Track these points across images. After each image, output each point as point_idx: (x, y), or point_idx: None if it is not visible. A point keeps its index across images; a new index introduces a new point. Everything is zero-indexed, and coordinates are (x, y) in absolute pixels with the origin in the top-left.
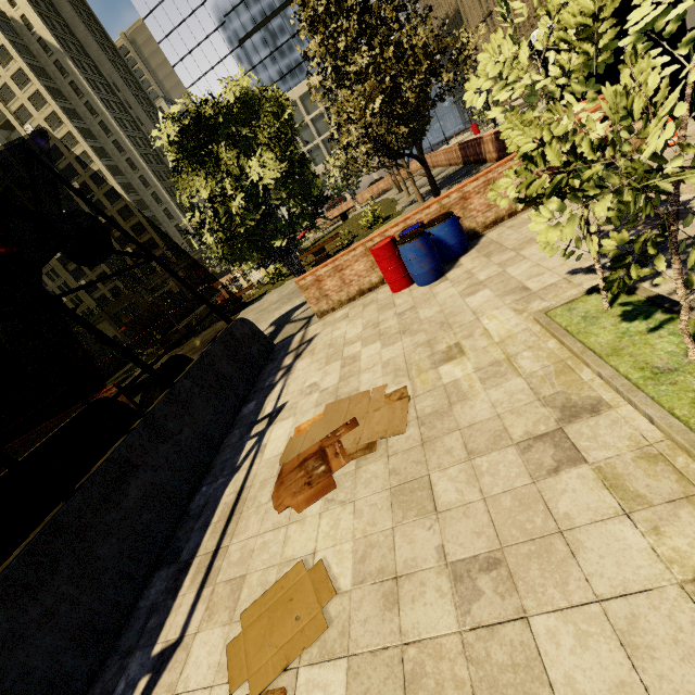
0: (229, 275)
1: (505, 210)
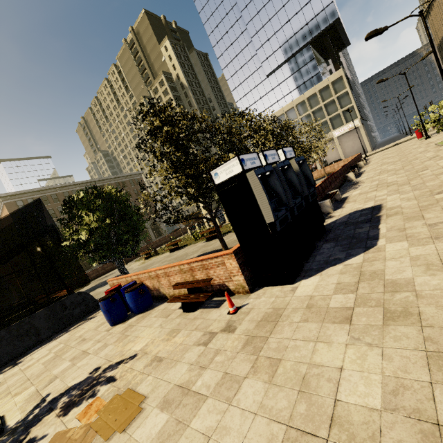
0: None
1: (177, 292)
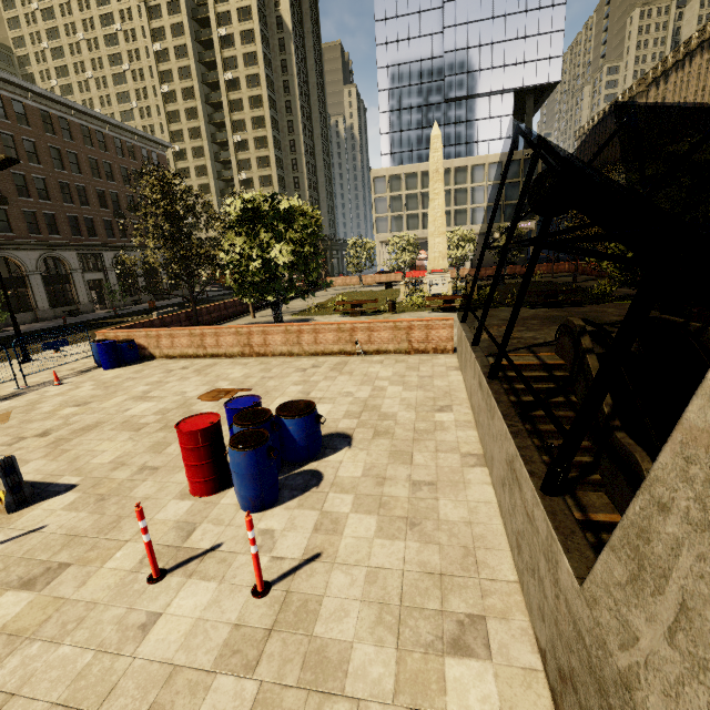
0: (347, 277)
1: None
